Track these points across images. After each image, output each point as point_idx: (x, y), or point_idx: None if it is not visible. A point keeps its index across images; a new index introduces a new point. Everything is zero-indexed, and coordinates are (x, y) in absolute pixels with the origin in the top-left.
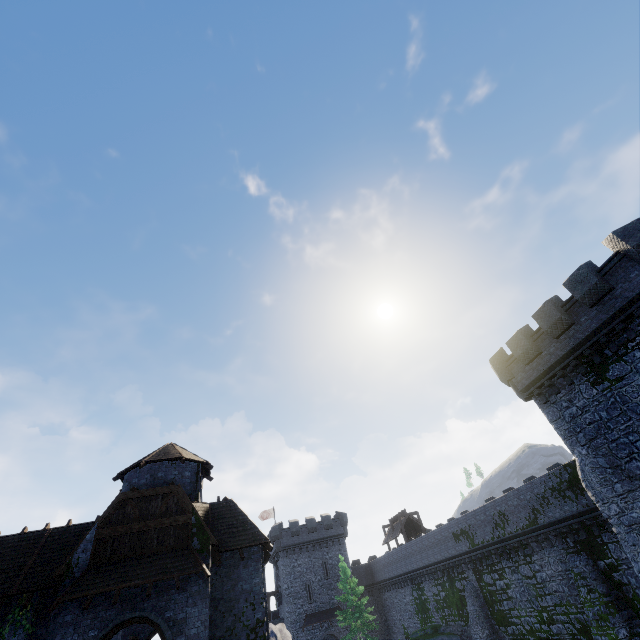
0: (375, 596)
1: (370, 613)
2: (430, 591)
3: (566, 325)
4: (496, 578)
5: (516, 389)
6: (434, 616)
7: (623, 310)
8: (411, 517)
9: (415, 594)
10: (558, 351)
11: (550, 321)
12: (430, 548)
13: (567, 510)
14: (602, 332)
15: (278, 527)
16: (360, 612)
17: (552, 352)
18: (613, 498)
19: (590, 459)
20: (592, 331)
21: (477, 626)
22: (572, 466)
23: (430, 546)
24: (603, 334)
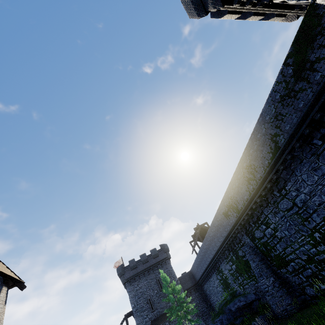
0: (199, 291)
1: (199, 304)
2: (226, 269)
3: None
4: (264, 229)
5: None
6: (234, 287)
7: None
8: (203, 227)
9: (219, 277)
10: None
11: None
12: (215, 236)
13: (303, 105)
14: None
15: (120, 267)
16: (181, 304)
17: None
18: None
19: None
20: None
21: (262, 277)
22: (292, 53)
23: (214, 235)
24: None
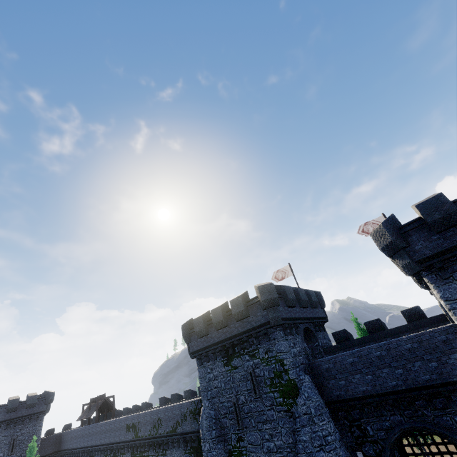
0: None
1: None
2: None
3: (224, 325)
4: None
5: (189, 350)
6: None
7: (249, 331)
8: (108, 400)
9: None
10: (216, 338)
11: (217, 319)
12: (109, 432)
13: (193, 427)
14: (237, 338)
15: None
16: None
17: (213, 337)
18: (209, 439)
19: (208, 410)
20: (233, 335)
21: None
22: None
23: (109, 430)
24: (237, 339)
